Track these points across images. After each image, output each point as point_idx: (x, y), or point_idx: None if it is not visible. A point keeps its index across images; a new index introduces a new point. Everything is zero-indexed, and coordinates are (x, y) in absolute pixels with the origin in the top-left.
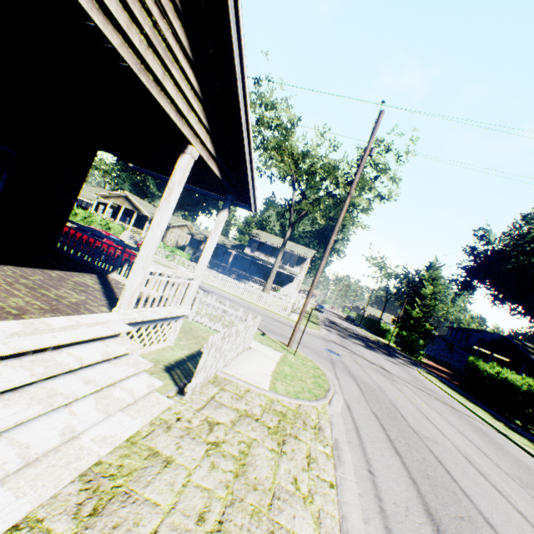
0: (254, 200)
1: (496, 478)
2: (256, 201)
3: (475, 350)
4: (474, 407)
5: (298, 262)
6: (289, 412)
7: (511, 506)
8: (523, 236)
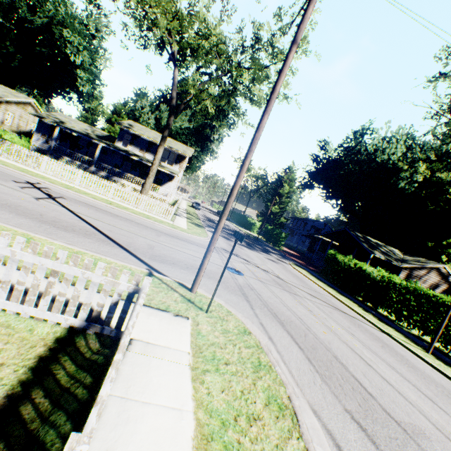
0: None
1: None
2: None
3: (314, 236)
4: (347, 301)
5: (177, 160)
6: None
7: None
8: (352, 148)
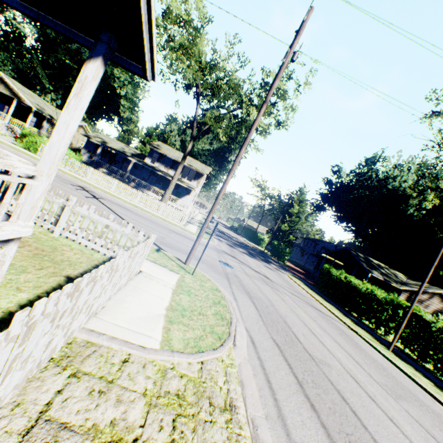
0: (151, 55)
1: (380, 398)
2: (154, 57)
3: (321, 255)
4: (330, 306)
5: (196, 177)
6: (189, 389)
7: (409, 442)
8: (364, 174)
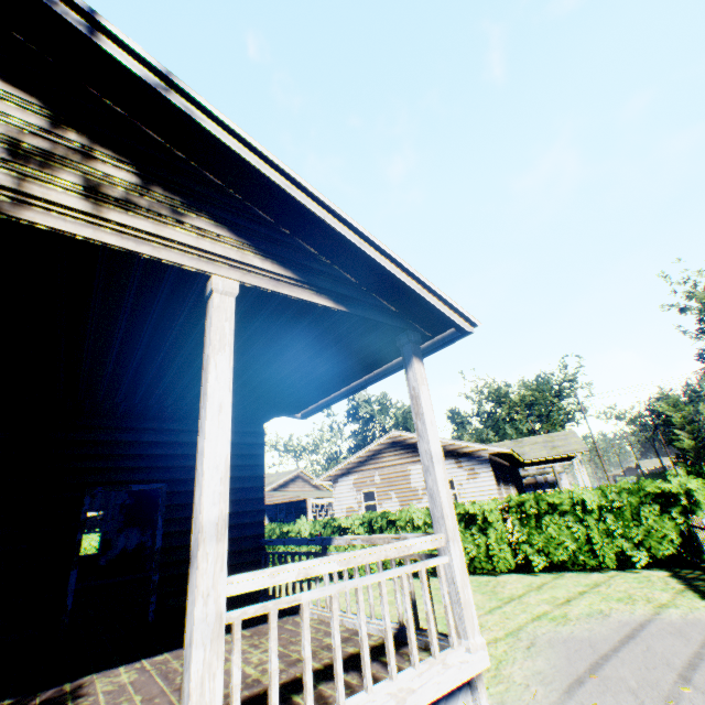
0: None
1: None
2: None
3: None
4: None
5: None
6: None
7: None
8: None
